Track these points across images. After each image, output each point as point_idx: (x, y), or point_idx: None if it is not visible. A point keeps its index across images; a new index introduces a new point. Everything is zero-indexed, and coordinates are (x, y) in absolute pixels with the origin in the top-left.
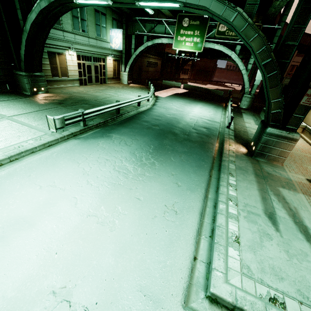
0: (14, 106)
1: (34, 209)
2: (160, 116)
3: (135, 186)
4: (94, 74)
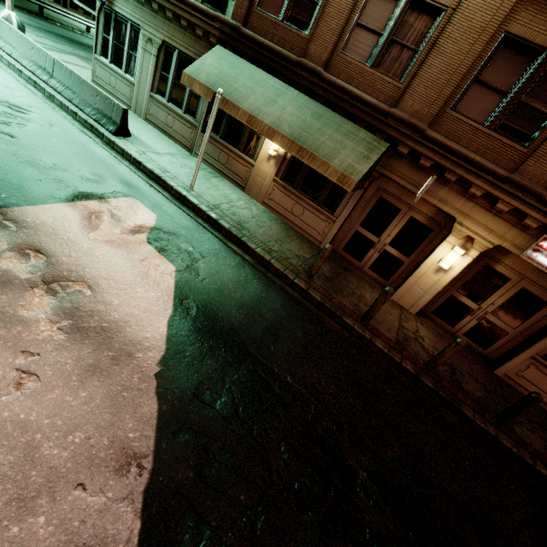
0: None
1: None
2: None
3: None
4: None
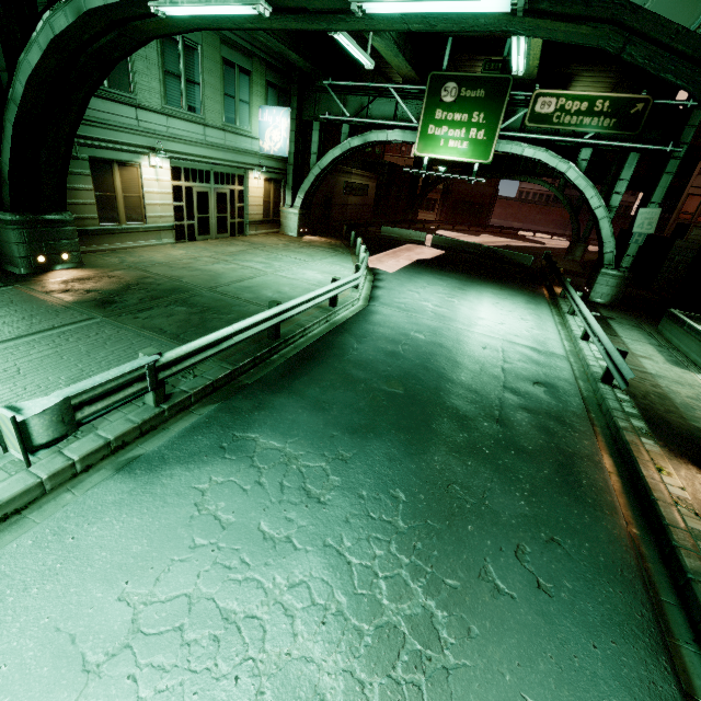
0: None
1: None
2: (396, 340)
3: None
4: (214, 212)
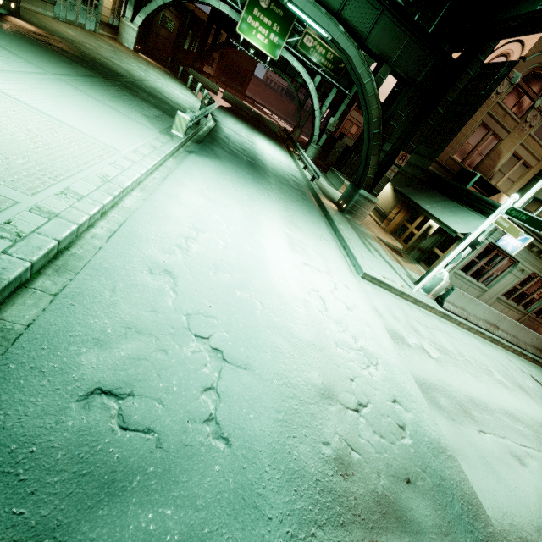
0: (19, 44)
1: (246, 219)
2: (241, 144)
3: (290, 218)
4: (80, 1)
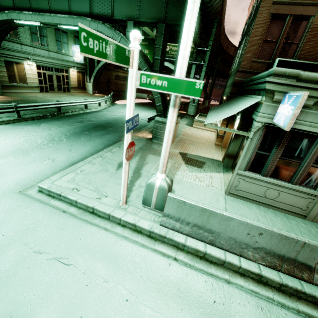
0: None
1: None
2: (101, 116)
3: (34, 149)
4: (56, 82)
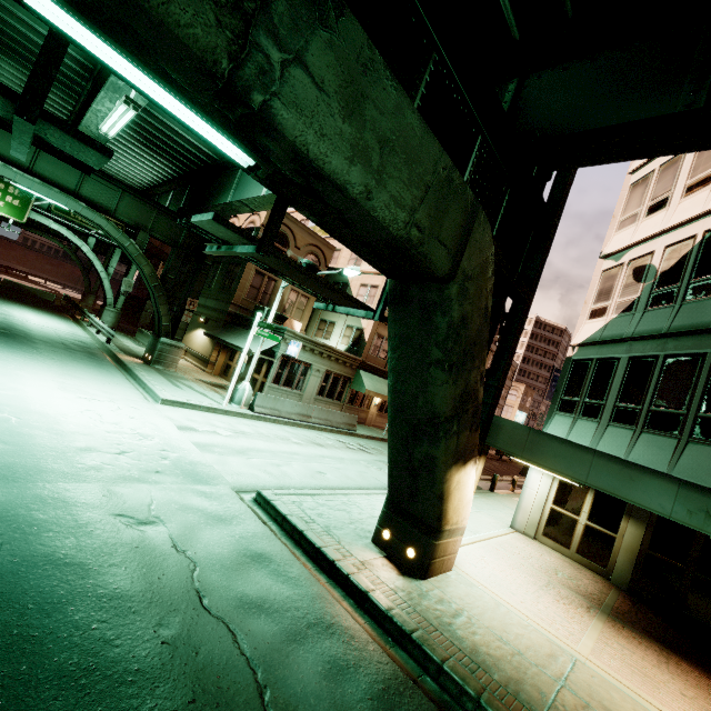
0: None
1: None
2: None
3: (66, 371)
4: None
